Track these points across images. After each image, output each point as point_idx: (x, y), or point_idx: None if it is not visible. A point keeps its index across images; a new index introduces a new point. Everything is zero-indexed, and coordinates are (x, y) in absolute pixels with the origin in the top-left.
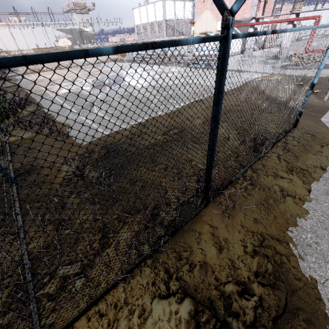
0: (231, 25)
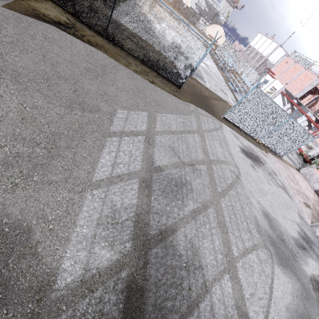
0: None
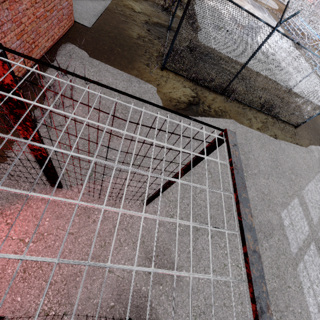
0: (278, 26)
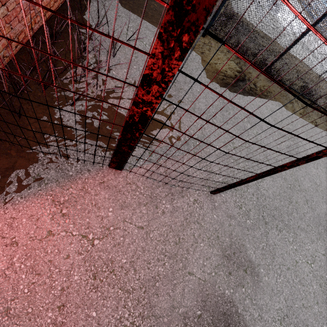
0: None
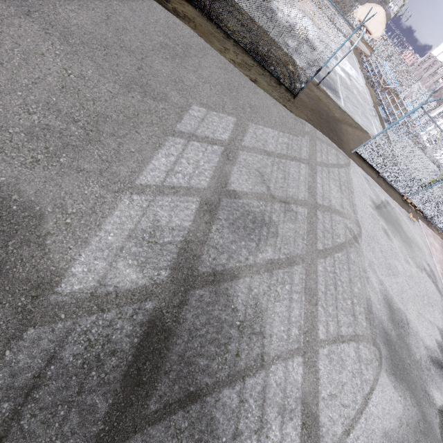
0: None
